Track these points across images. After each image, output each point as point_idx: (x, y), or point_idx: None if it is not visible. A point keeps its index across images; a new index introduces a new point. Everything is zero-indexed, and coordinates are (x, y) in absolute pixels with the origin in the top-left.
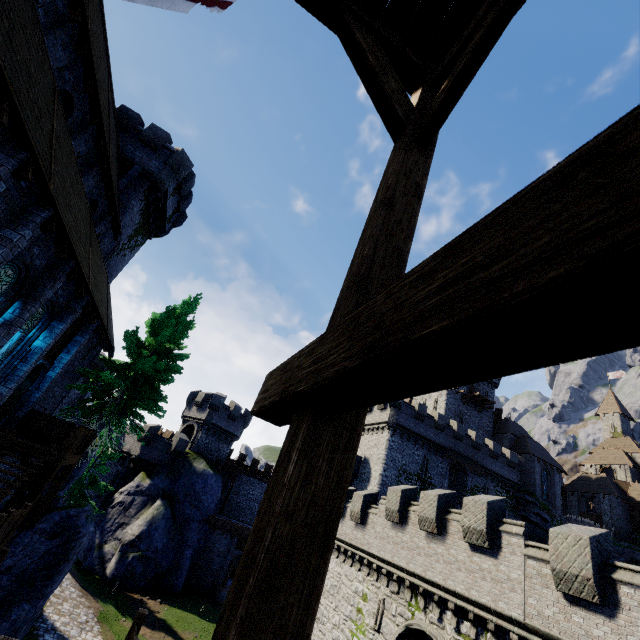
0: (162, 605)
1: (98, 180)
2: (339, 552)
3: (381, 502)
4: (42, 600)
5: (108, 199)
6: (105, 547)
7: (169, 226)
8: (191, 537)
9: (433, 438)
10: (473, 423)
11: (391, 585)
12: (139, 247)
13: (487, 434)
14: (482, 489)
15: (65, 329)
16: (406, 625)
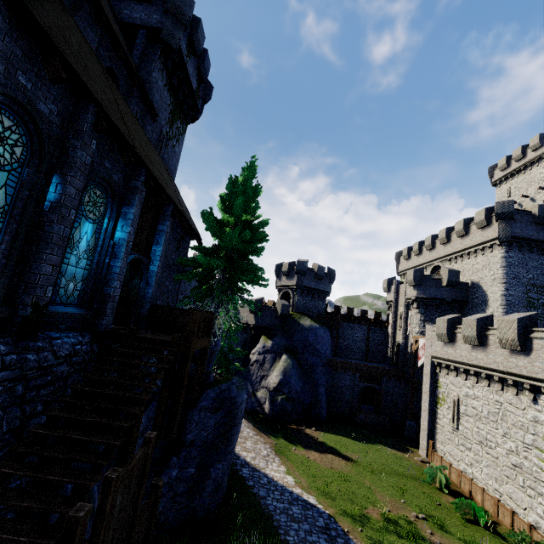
0: (317, 432)
1: (98, 32)
2: (489, 380)
3: None
4: (229, 454)
5: (120, 58)
6: (258, 394)
7: (200, 104)
8: (319, 378)
9: None
10: None
11: None
12: (183, 136)
13: None
14: None
15: (138, 214)
16: None
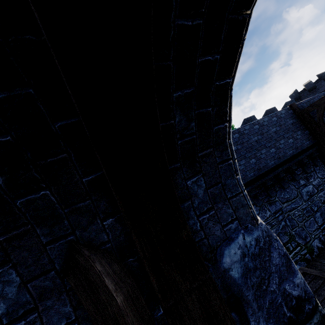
0: None
1: None
2: None
3: None
4: None
5: None
6: None
7: None
8: None
9: None
10: None
11: None
12: None
13: None
14: None
15: None
16: None
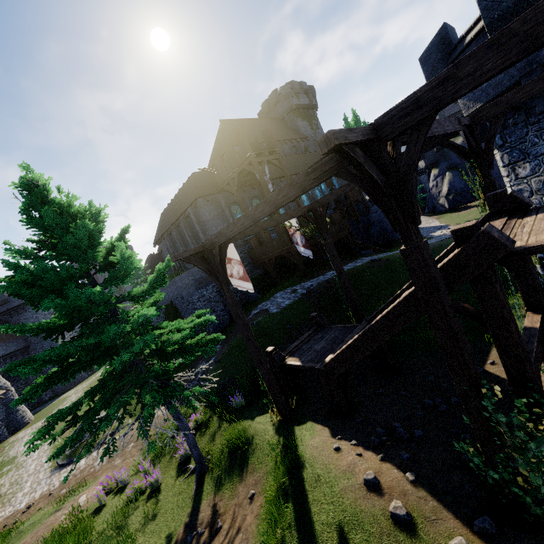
0: (477, 202)
1: (286, 144)
2: None
3: None
4: None
5: (292, 143)
6: (439, 202)
7: (314, 101)
8: None
9: None
10: None
11: None
12: (318, 123)
13: None
14: None
15: None
16: None
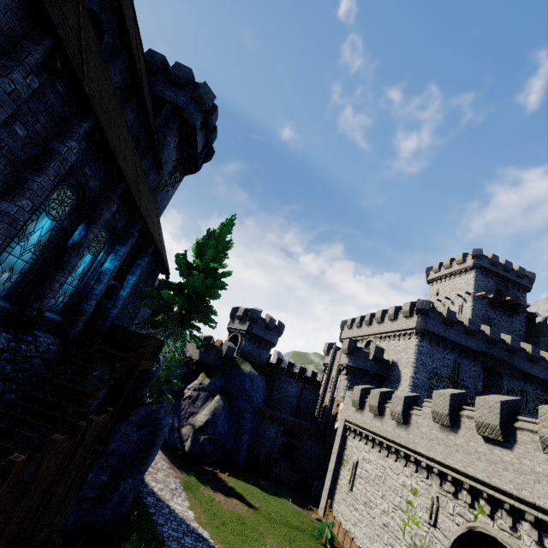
0: (230, 478)
1: (136, 114)
2: (381, 447)
3: (425, 405)
4: (141, 474)
5: (147, 132)
6: (182, 430)
7: (200, 162)
8: (246, 425)
9: (464, 343)
10: (503, 328)
11: (445, 485)
12: (178, 183)
13: (519, 338)
14: (520, 392)
15: (127, 252)
16: (469, 527)
